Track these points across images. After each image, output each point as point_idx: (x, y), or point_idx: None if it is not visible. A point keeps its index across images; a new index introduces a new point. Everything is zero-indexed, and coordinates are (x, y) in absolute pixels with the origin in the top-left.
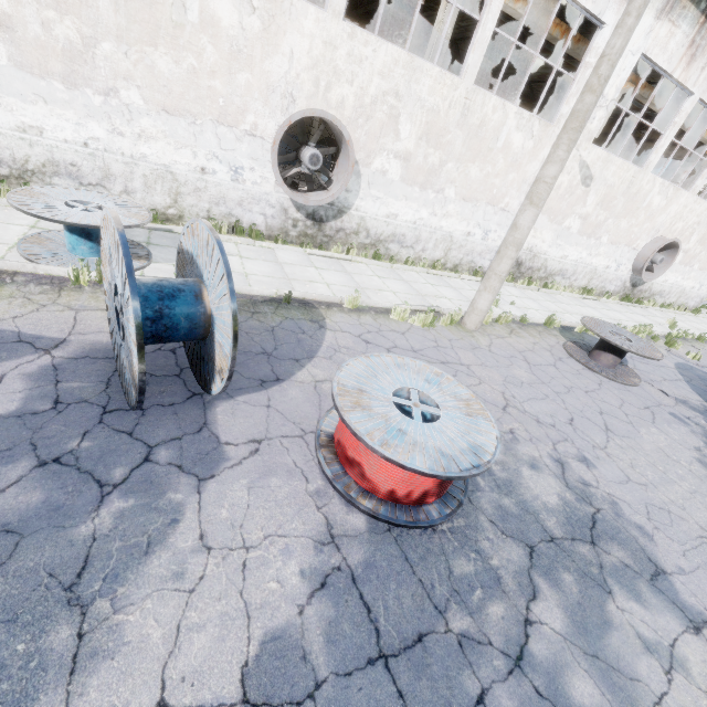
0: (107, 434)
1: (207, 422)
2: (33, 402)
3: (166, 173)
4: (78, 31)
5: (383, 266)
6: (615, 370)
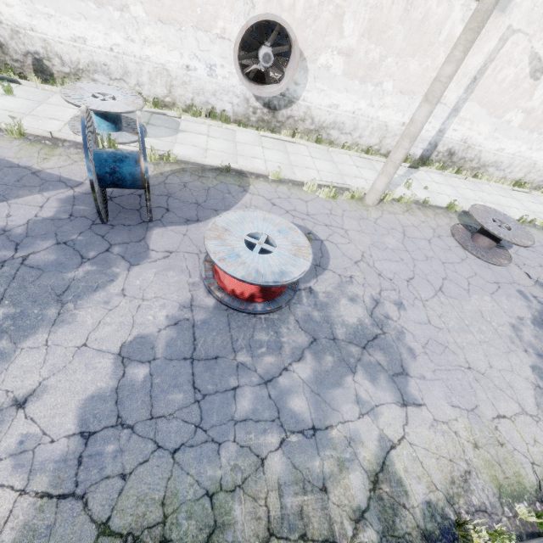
0: (91, 235)
1: (145, 237)
2: (60, 214)
3: (163, 70)
4: None
5: (321, 149)
6: (490, 252)
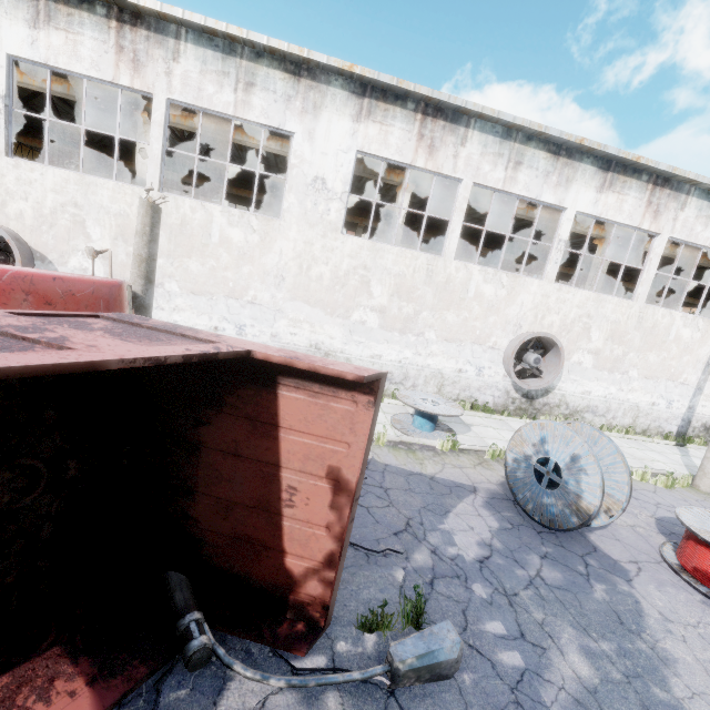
0: (553, 545)
1: (594, 545)
2: (501, 522)
3: (438, 374)
4: (413, 309)
5: None
6: None
